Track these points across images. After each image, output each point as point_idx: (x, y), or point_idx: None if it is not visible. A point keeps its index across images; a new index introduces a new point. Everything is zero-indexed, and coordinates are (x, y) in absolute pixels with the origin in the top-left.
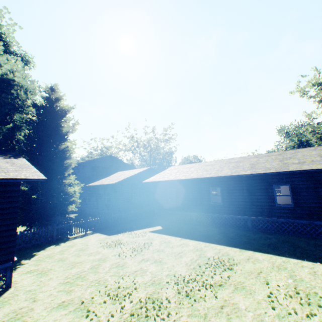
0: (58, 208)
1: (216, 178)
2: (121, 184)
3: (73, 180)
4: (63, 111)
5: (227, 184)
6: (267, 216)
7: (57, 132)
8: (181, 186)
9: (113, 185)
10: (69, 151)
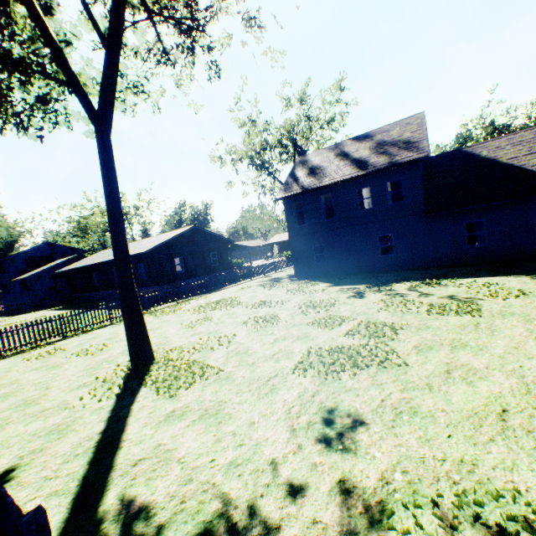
0: None
1: (95, 266)
2: (39, 276)
3: None
4: None
5: (99, 270)
6: (115, 289)
7: None
8: (82, 273)
9: (34, 278)
10: None
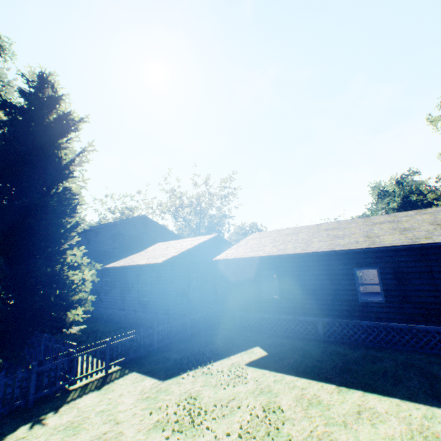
0: (43, 318)
1: (367, 251)
2: (171, 264)
3: (79, 256)
4: (63, 121)
5: (393, 263)
6: None
7: (50, 159)
8: (290, 266)
9: (155, 267)
10: (72, 200)
